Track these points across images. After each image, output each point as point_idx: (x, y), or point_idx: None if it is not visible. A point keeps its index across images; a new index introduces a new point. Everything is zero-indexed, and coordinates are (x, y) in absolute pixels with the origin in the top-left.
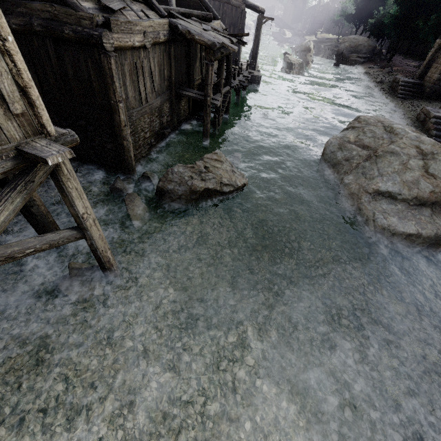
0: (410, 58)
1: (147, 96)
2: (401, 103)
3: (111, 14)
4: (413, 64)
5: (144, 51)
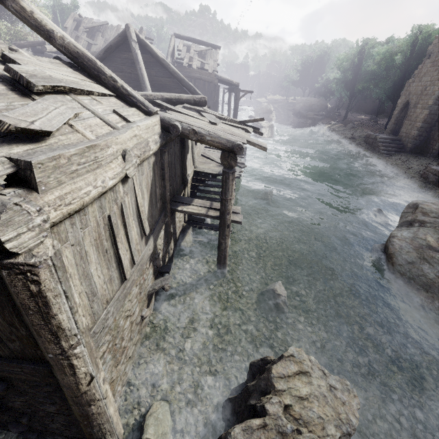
0: (354, 111)
1: (133, 256)
2: (390, 160)
3: (41, 140)
4: (364, 117)
5: (124, 182)
